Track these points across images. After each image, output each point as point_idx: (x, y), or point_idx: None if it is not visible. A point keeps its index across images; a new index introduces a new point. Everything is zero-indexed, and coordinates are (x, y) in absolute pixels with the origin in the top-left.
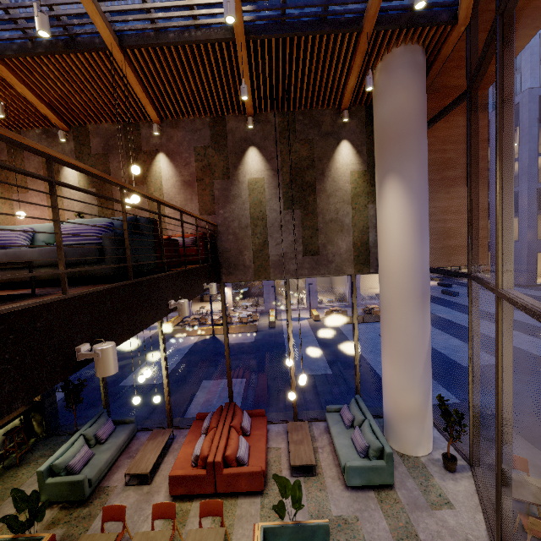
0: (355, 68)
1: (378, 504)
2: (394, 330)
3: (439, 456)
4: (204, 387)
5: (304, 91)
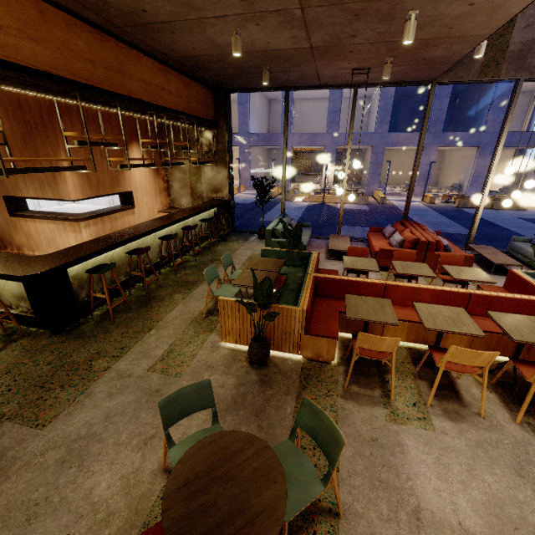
0: None
1: None
2: None
3: None
4: (342, 229)
5: None
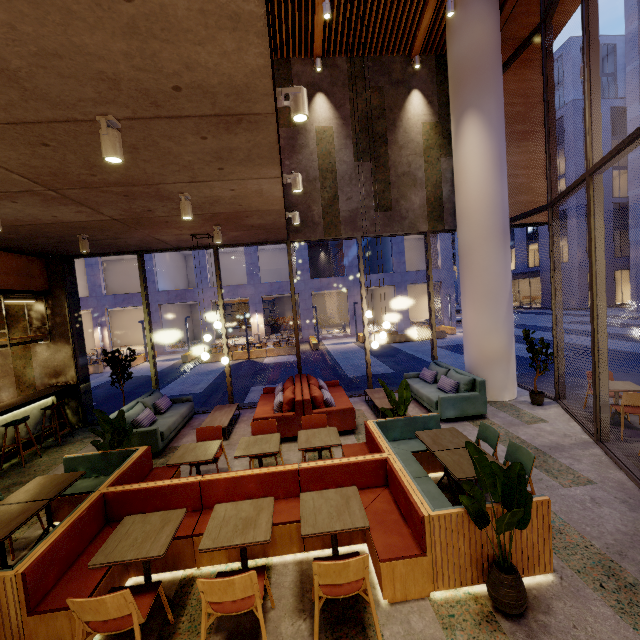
0: (431, 2)
1: (475, 427)
2: (476, 272)
3: (525, 399)
4: (255, 390)
5: (377, 31)
